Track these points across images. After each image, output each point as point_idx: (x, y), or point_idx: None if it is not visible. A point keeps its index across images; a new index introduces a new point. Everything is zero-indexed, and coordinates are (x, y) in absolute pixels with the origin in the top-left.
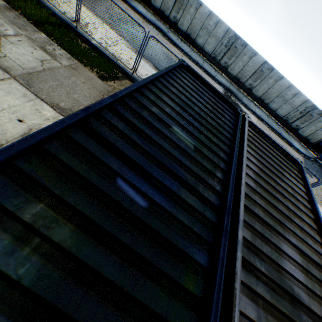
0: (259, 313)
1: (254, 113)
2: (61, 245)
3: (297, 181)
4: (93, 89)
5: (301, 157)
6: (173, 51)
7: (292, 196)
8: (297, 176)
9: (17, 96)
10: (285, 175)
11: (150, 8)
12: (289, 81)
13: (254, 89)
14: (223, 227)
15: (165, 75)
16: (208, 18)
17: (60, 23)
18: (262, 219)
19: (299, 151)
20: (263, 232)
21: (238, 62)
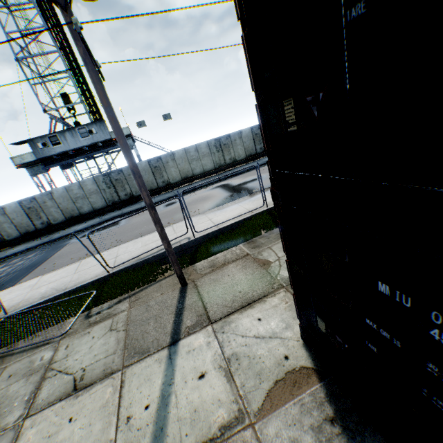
0: None
1: None
2: None
3: None
4: None
5: None
6: None
7: None
8: None
9: None
10: None
11: (239, 164)
12: None
13: None
14: None
15: None
16: None
17: None
18: None
19: None
20: None
21: None
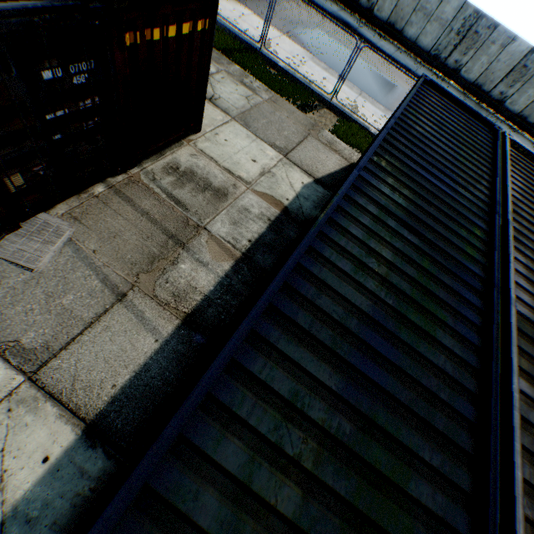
0: (526, 262)
1: None
2: (408, 197)
3: None
4: (298, 124)
5: None
6: (370, 56)
7: None
8: None
9: (242, 138)
10: None
11: None
12: None
13: (509, 100)
14: (494, 212)
15: (413, 95)
16: None
17: (244, 48)
18: (528, 221)
19: None
20: (530, 228)
21: (479, 58)
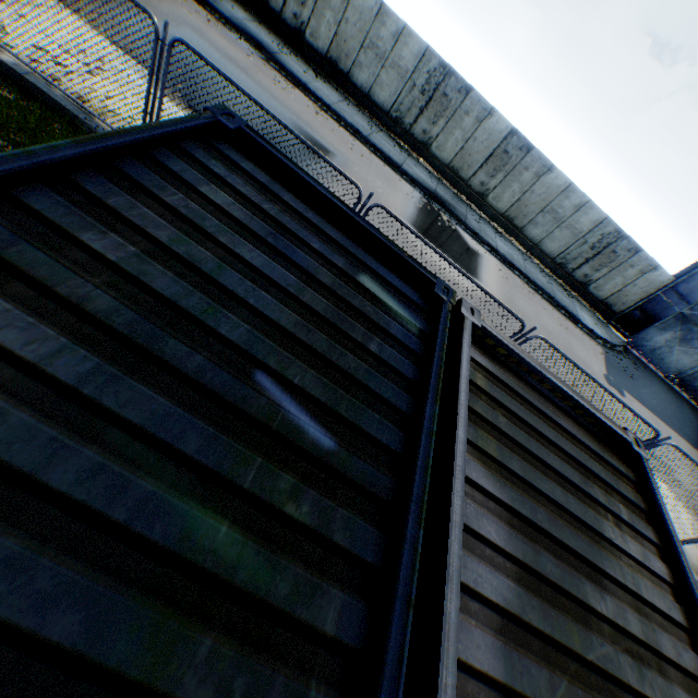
0: None
1: (494, 251)
2: None
3: (640, 537)
4: None
5: (598, 348)
6: (293, 98)
7: (645, 648)
8: (635, 506)
9: None
10: (607, 536)
11: None
12: (565, 176)
13: (493, 194)
14: None
15: (90, 169)
16: (376, 22)
17: None
18: None
19: (593, 334)
20: None
21: (453, 131)
